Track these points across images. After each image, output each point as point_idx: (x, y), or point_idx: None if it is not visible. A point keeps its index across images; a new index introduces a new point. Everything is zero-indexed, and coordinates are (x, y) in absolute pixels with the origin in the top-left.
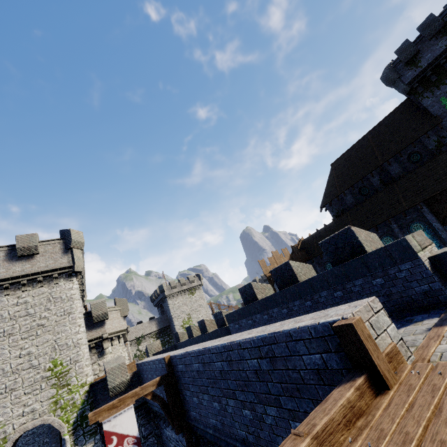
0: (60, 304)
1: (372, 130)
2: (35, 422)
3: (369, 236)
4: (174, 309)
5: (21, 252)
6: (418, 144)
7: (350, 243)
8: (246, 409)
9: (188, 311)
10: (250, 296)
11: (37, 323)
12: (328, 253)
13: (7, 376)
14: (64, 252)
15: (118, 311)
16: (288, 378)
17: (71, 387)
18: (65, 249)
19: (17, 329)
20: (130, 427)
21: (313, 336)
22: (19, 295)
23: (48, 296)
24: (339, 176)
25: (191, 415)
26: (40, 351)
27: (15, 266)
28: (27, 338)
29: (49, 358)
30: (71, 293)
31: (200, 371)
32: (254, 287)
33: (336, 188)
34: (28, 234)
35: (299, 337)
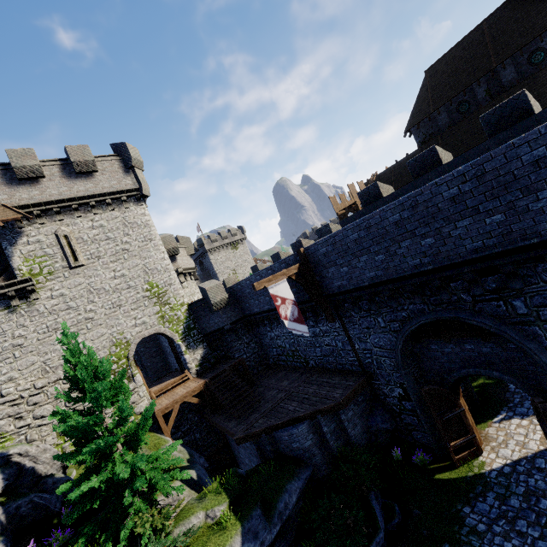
0: (138, 230)
1: (491, 16)
2: (149, 331)
3: (535, 103)
4: (218, 265)
5: (78, 168)
6: (546, 37)
7: (520, 109)
8: (427, 239)
9: (233, 267)
10: (373, 197)
11: (120, 247)
12: (489, 126)
13: (110, 294)
14: (125, 172)
15: (183, 249)
16: (497, 184)
17: (172, 306)
18: (125, 168)
19: (102, 252)
20: (288, 293)
21: (542, 133)
22: (92, 218)
23: (123, 221)
24: (434, 87)
25: (332, 287)
26: (133, 274)
27: (76, 185)
28: (116, 261)
29: (144, 281)
30: (146, 219)
31: (359, 239)
32: (380, 186)
33: (429, 104)
34: (78, 145)
35: (523, 142)
